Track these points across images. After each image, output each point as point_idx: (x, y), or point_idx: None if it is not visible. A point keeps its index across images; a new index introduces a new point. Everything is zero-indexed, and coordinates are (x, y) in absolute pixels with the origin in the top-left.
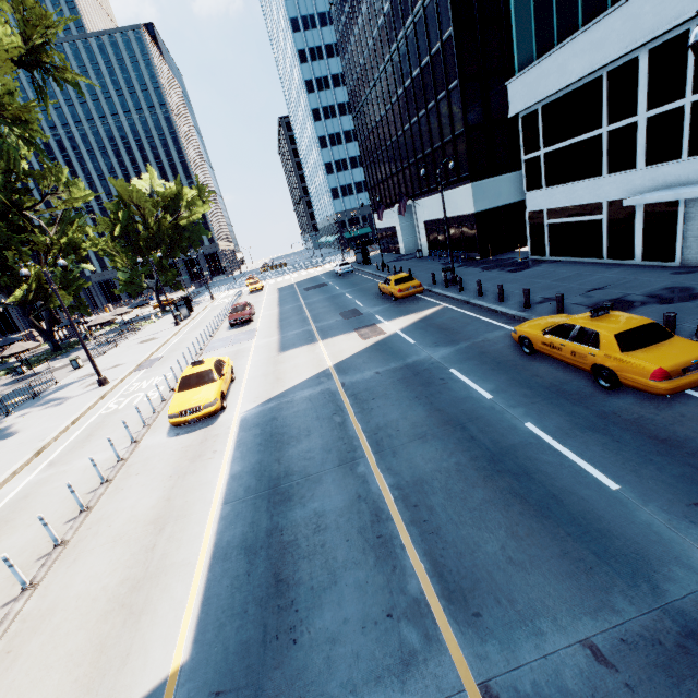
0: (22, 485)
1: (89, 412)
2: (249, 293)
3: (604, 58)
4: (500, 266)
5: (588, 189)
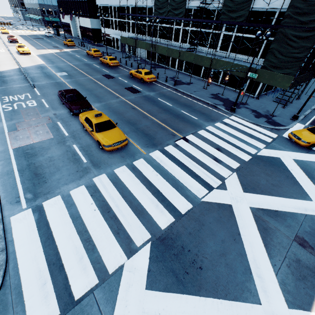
0: None
1: None
2: (1, 33)
3: (108, 3)
4: (96, 45)
5: (109, 31)
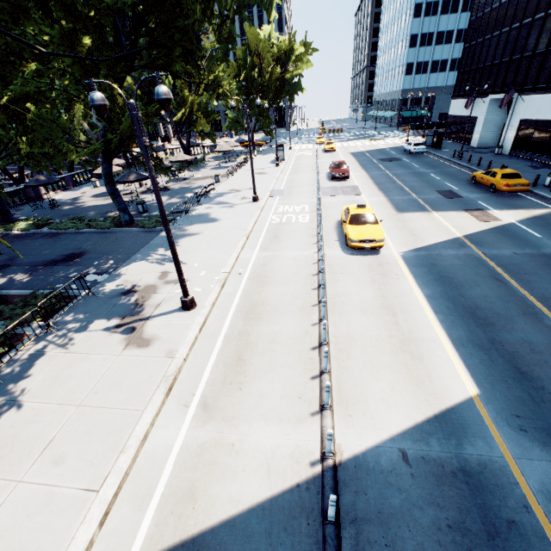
0: (254, 257)
1: (260, 219)
2: (323, 151)
3: None
4: None
5: None
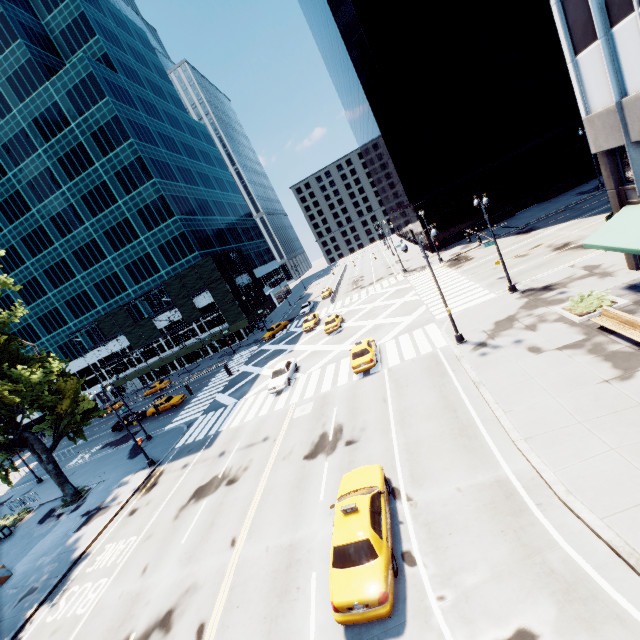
0: None
1: None
2: None
3: None
4: None
5: None
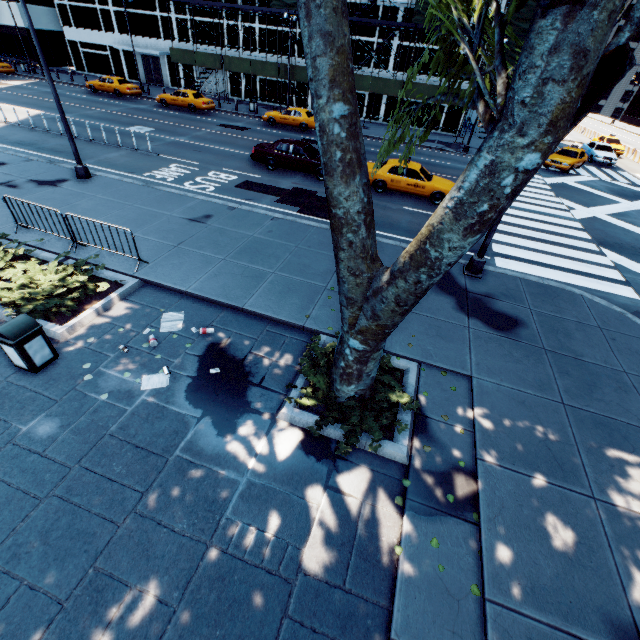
0: None
1: None
2: None
3: None
4: (59, 72)
5: (98, 36)
